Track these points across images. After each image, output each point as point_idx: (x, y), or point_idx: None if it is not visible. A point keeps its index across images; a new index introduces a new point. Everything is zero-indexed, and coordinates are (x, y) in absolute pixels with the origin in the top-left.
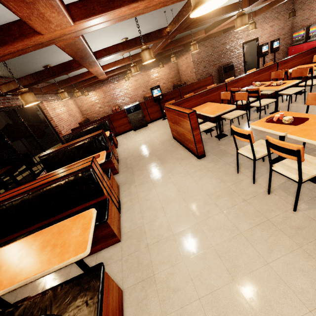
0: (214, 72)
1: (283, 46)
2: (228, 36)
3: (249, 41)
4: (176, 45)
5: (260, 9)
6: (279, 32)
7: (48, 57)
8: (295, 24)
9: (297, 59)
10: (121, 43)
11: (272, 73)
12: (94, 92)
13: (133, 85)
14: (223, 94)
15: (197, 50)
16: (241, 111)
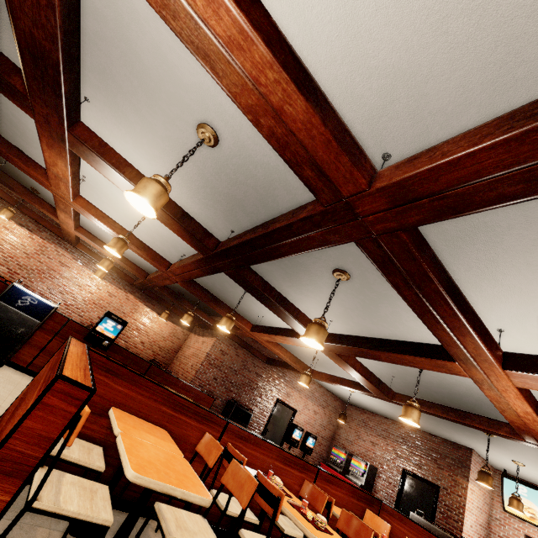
0: (220, 400)
1: (317, 454)
2: (269, 371)
3: (286, 404)
4: (208, 302)
5: (320, 372)
6: (319, 428)
7: (7, 51)
8: (337, 436)
9: (344, 493)
10: (139, 173)
11: (306, 484)
12: (25, 231)
13: (98, 293)
14: (208, 440)
15: (228, 329)
16: (212, 535)
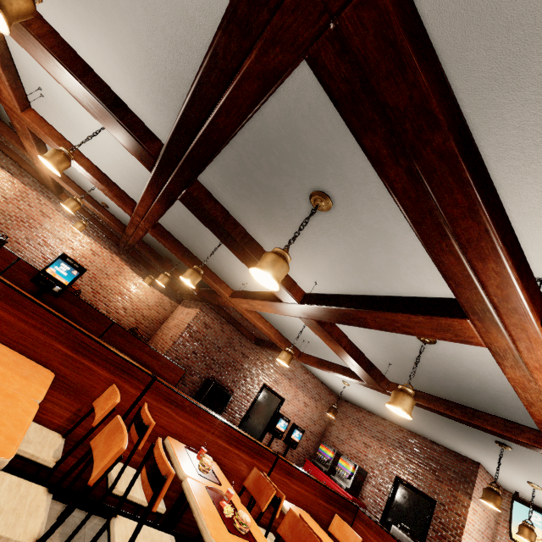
0: (198, 376)
1: (303, 449)
2: (257, 353)
3: (273, 391)
4: (182, 258)
5: (308, 355)
6: (308, 422)
7: None
8: (328, 433)
9: (309, 491)
10: (54, 32)
11: (255, 472)
12: (6, 174)
13: (80, 250)
14: (110, 394)
15: (192, 282)
16: (34, 520)
